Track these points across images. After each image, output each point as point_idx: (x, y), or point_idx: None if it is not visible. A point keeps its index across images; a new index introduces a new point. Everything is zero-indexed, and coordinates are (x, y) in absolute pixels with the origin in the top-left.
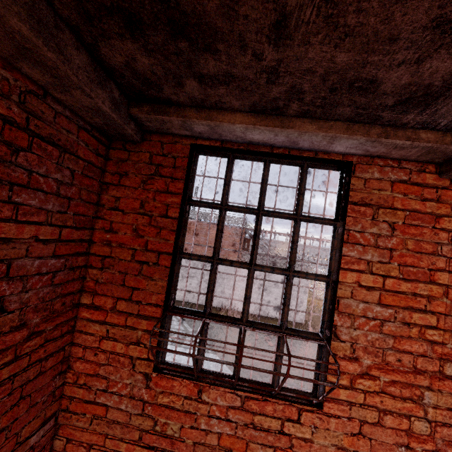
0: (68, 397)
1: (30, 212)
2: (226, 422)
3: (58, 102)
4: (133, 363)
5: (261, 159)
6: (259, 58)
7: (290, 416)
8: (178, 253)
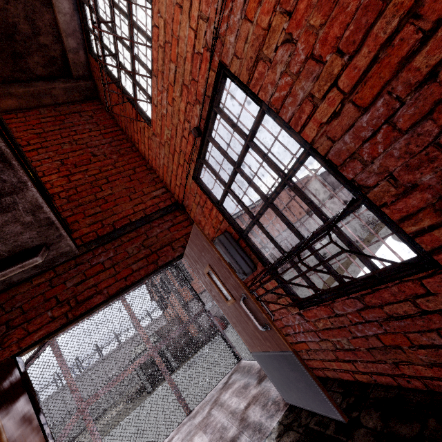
0: (163, 180)
1: (82, 131)
2: (163, 94)
3: (66, 104)
4: (150, 138)
5: (82, 4)
6: (8, 2)
7: (157, 36)
8: (118, 85)
